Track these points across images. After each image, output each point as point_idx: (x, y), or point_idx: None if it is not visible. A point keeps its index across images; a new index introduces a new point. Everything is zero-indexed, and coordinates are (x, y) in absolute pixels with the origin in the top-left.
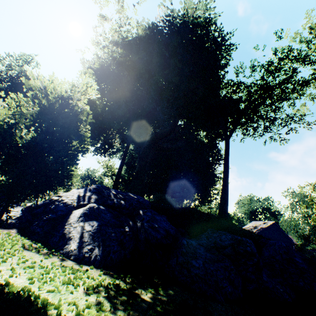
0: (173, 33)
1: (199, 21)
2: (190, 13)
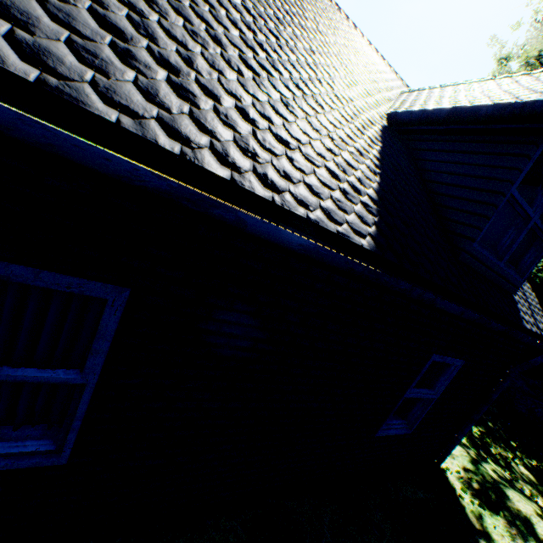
0: None
1: None
2: None
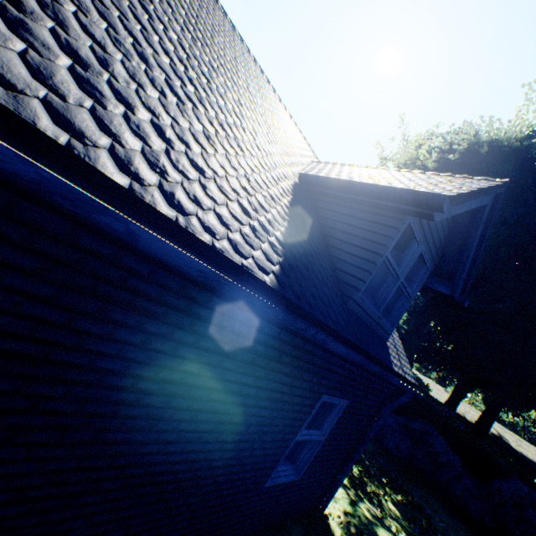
0: (482, 158)
1: (528, 143)
2: (511, 135)
